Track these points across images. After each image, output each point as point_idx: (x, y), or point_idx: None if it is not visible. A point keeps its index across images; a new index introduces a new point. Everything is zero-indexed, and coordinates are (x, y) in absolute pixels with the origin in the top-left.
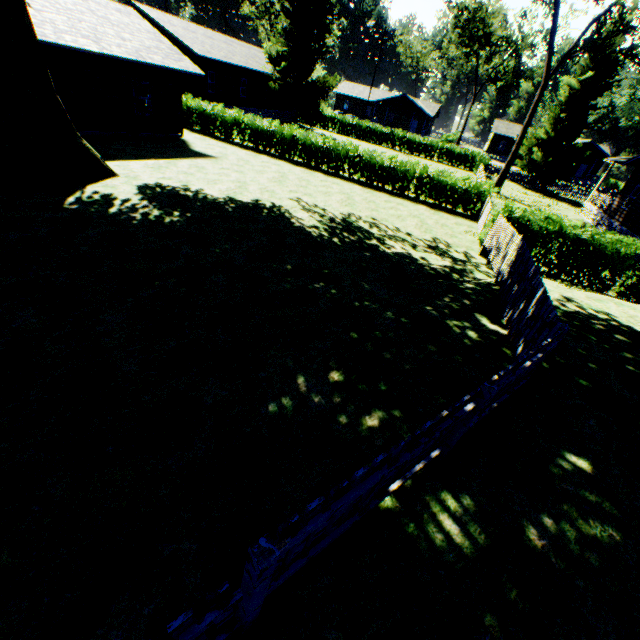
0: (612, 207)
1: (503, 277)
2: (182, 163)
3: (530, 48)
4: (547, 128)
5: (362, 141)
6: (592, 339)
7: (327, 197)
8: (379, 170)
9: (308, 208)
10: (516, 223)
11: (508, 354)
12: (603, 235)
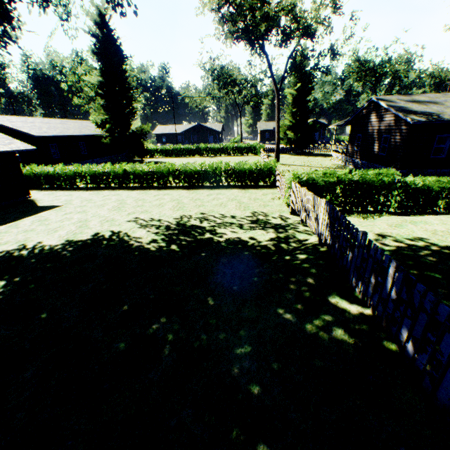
0: (349, 151)
1: (327, 239)
2: (24, 222)
3: (260, 81)
4: (289, 119)
5: (181, 157)
6: (438, 277)
7: (161, 208)
8: (195, 175)
9: (145, 224)
10: (306, 184)
11: (396, 352)
12: (366, 173)
